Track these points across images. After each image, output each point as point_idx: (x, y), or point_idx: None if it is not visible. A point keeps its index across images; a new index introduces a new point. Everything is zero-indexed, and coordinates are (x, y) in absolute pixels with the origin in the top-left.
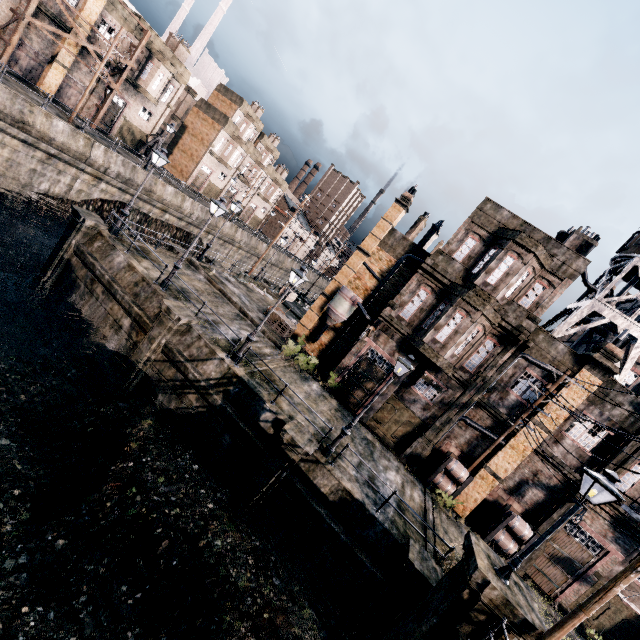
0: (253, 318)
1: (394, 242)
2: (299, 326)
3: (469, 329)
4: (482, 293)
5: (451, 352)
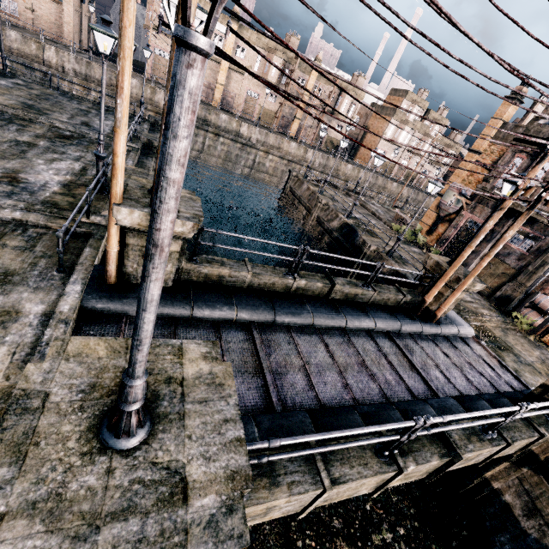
0: (379, 216)
1: (505, 133)
2: (420, 224)
3: None
4: None
5: None
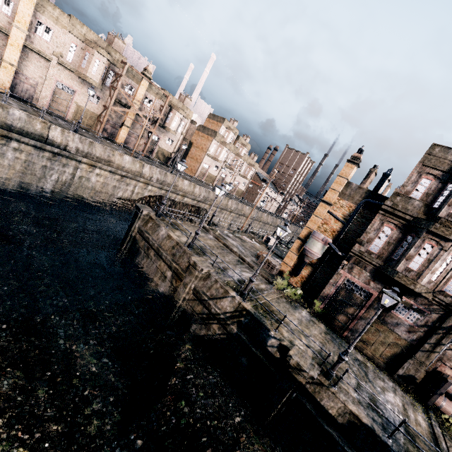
0: (249, 262)
1: (351, 192)
2: (283, 264)
3: (442, 257)
4: (449, 223)
5: (427, 278)
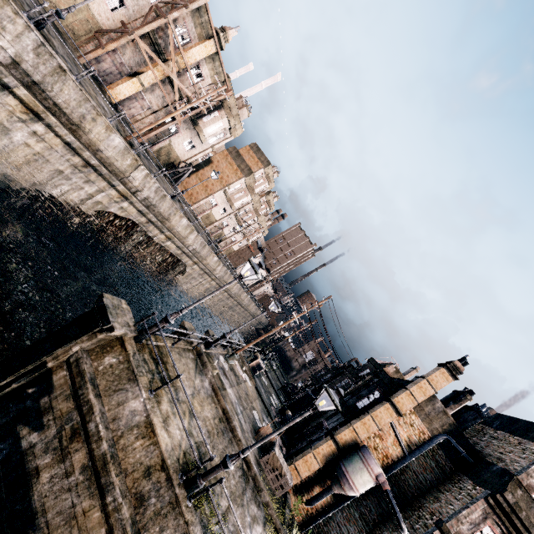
0: (257, 475)
1: (432, 411)
2: (292, 469)
3: None
4: None
5: None
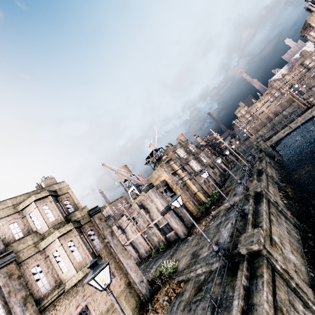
0: None
1: None
2: None
3: None
4: None
5: None
